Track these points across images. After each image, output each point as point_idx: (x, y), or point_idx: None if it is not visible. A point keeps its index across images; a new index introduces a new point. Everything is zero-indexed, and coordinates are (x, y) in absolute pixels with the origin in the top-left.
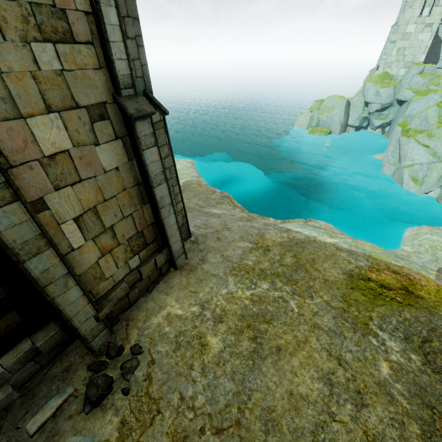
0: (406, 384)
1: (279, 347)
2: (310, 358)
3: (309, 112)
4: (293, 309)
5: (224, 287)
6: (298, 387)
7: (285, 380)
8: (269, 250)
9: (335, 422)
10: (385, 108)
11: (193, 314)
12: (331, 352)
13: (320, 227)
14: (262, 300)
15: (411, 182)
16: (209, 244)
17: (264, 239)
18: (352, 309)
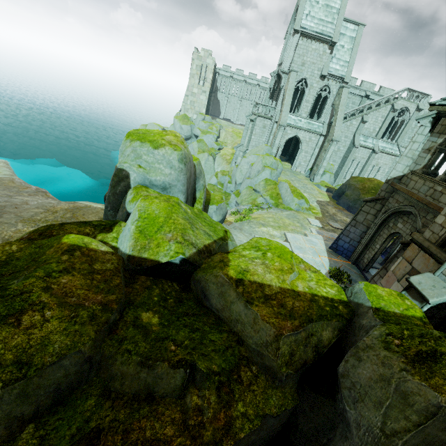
0: None
1: None
2: None
3: None
4: None
5: (14, 227)
6: None
7: None
8: (57, 212)
9: None
10: (189, 139)
11: None
12: None
13: None
14: None
15: None
16: (6, 210)
17: (55, 208)
18: None
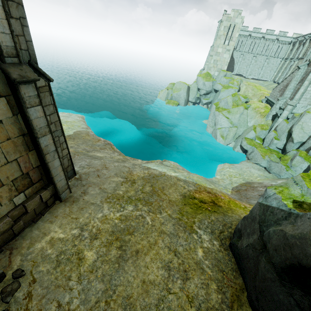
0: (211, 260)
1: (137, 250)
2: (157, 254)
3: (166, 90)
4: (148, 222)
5: (100, 212)
6: (148, 276)
7: (140, 273)
8: (135, 182)
9: (170, 294)
10: (208, 93)
11: (73, 236)
12: (170, 248)
13: (171, 165)
14: (128, 218)
15: (220, 138)
16: (90, 180)
17: (132, 175)
18: (184, 217)
